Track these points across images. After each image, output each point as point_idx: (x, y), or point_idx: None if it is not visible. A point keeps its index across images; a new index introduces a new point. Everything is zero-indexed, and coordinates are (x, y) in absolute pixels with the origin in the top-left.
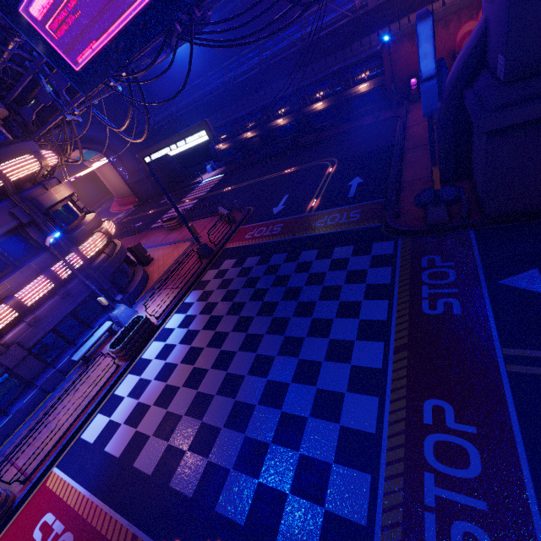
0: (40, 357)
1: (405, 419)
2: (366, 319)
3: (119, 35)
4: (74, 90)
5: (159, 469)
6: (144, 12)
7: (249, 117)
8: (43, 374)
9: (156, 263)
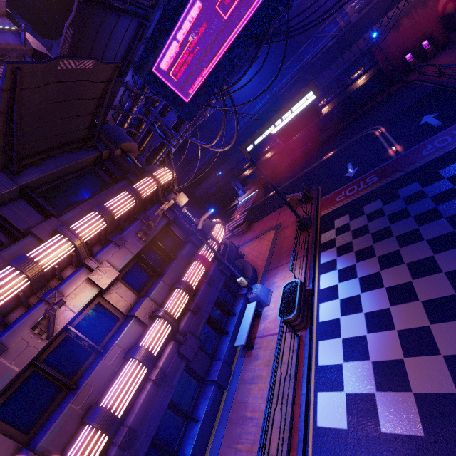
0: (204, 350)
1: None
2: None
3: (226, 52)
4: (178, 126)
5: None
6: (250, 22)
7: (267, 142)
8: (212, 368)
9: (250, 255)
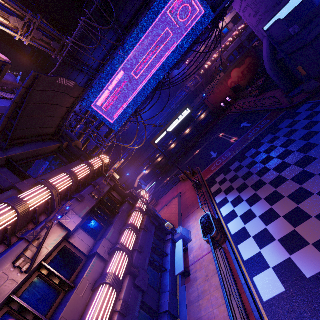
0: (151, 287)
1: None
2: None
3: (138, 93)
4: (107, 135)
5: None
6: (150, 79)
7: (157, 151)
8: (161, 301)
9: (164, 218)
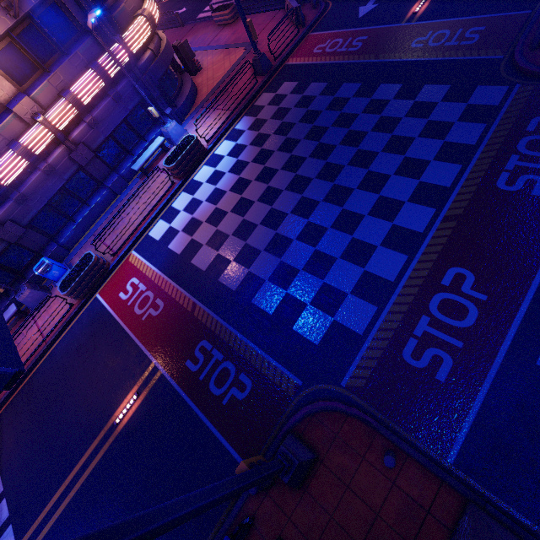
0: (105, 162)
1: (425, 277)
2: (427, 182)
3: None
4: None
5: (211, 268)
6: None
7: None
8: (110, 177)
9: (205, 73)
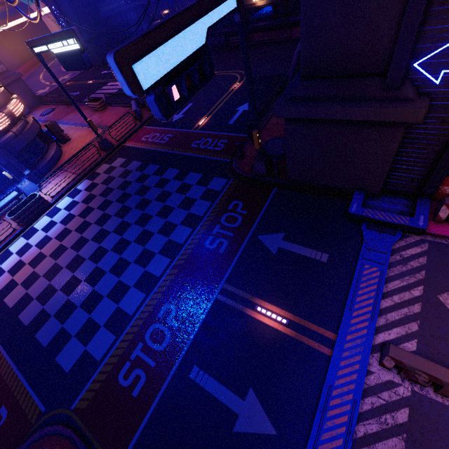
0: None
1: (150, 311)
2: (172, 239)
3: None
4: None
5: (16, 306)
6: None
7: None
8: None
9: (71, 143)
